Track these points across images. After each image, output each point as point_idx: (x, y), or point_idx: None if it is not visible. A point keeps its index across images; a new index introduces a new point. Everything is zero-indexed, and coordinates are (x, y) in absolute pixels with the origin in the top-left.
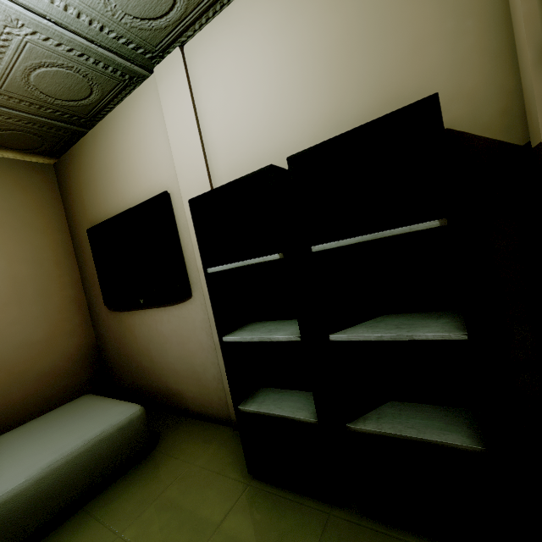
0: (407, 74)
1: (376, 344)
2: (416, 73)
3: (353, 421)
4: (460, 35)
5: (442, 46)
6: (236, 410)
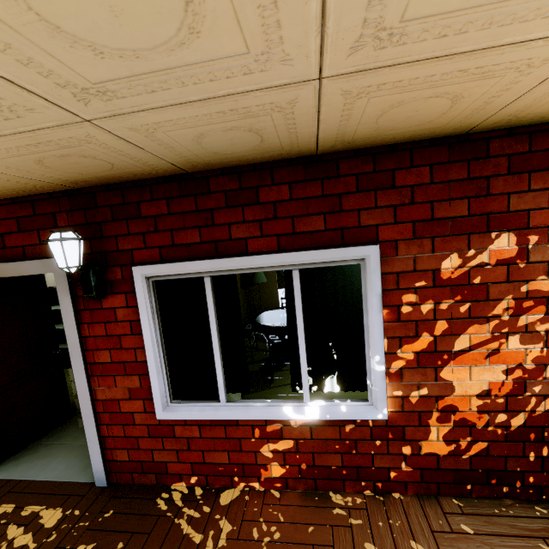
0: None
1: None
2: None
3: None
4: None
5: None
6: None
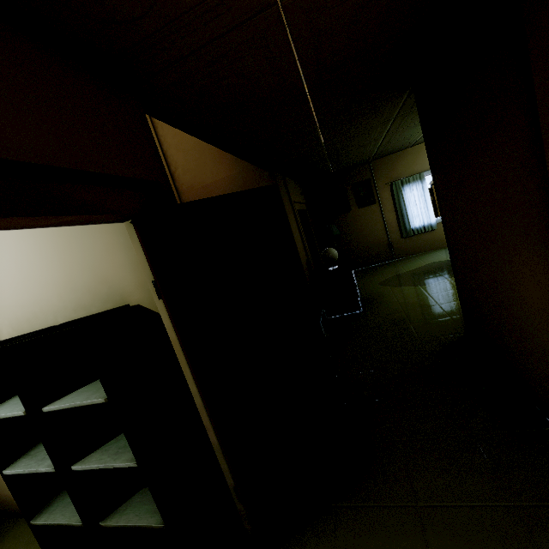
0: (107, 264)
1: None
2: (112, 265)
3: (106, 518)
4: (129, 248)
5: (122, 252)
6: (30, 524)
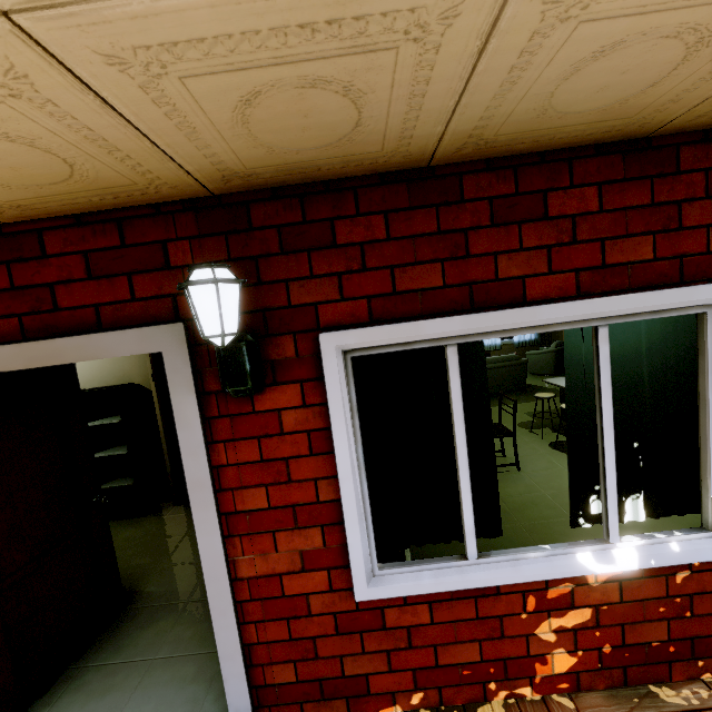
0: (126, 363)
1: (117, 458)
2: (129, 364)
3: None
4: (141, 358)
5: (136, 358)
6: None
